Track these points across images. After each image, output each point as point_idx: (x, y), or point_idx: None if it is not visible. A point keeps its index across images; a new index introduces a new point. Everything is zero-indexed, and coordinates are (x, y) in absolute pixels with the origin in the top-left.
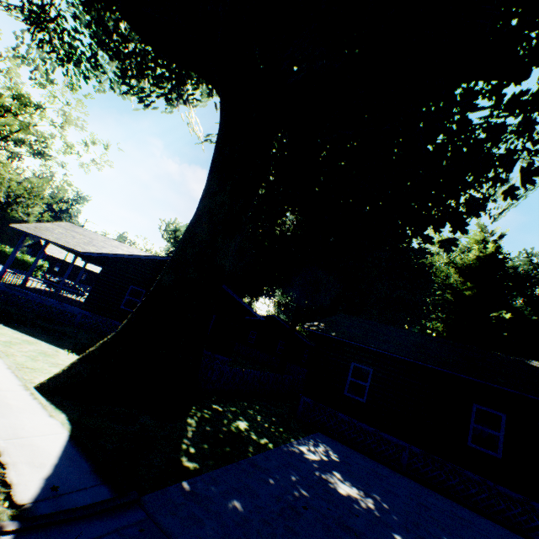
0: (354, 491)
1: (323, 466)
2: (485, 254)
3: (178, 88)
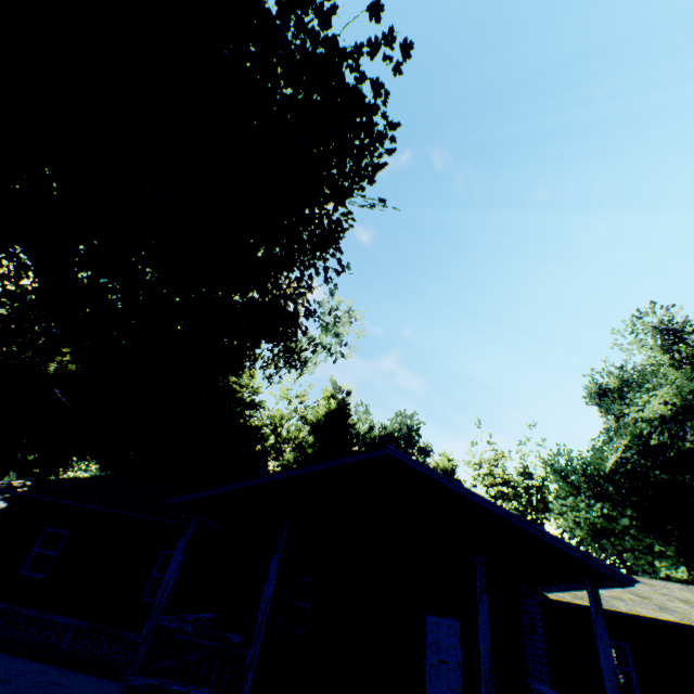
0: None
1: None
2: (331, 410)
3: None
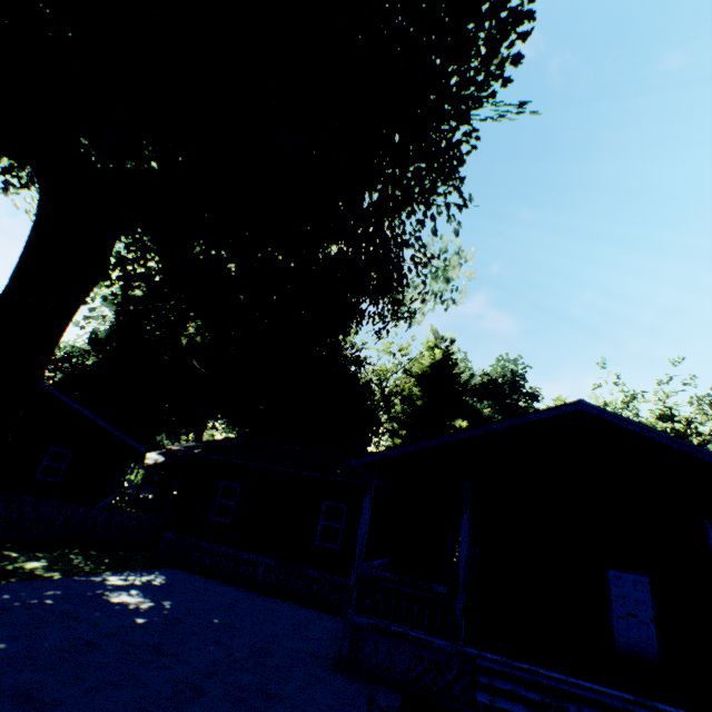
0: (137, 599)
1: (122, 587)
2: (436, 361)
3: (11, 169)
